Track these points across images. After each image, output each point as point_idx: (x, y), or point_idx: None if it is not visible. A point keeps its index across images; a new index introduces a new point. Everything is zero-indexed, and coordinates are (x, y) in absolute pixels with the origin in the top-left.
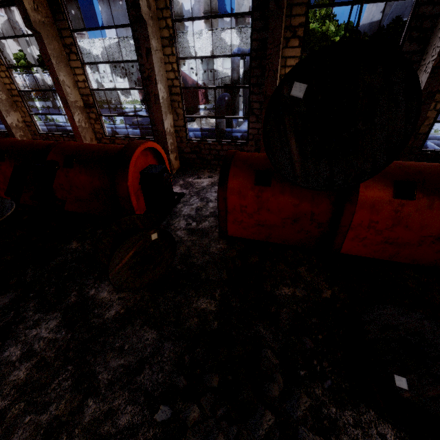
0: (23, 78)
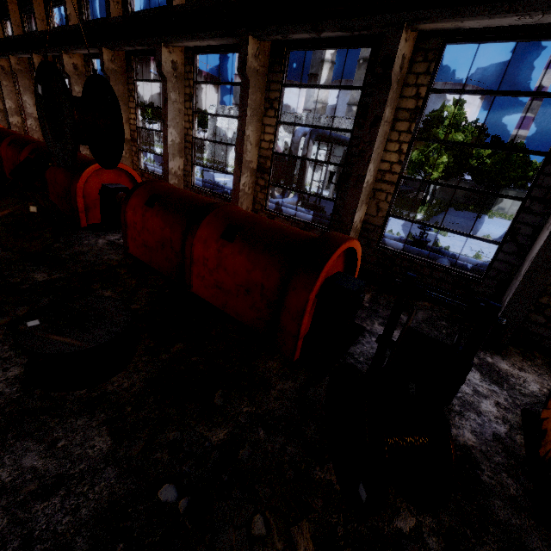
0: (160, 127)
